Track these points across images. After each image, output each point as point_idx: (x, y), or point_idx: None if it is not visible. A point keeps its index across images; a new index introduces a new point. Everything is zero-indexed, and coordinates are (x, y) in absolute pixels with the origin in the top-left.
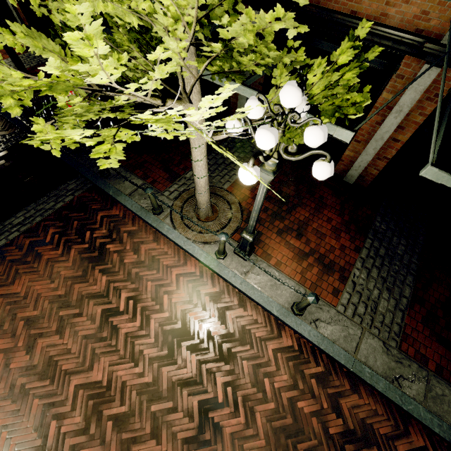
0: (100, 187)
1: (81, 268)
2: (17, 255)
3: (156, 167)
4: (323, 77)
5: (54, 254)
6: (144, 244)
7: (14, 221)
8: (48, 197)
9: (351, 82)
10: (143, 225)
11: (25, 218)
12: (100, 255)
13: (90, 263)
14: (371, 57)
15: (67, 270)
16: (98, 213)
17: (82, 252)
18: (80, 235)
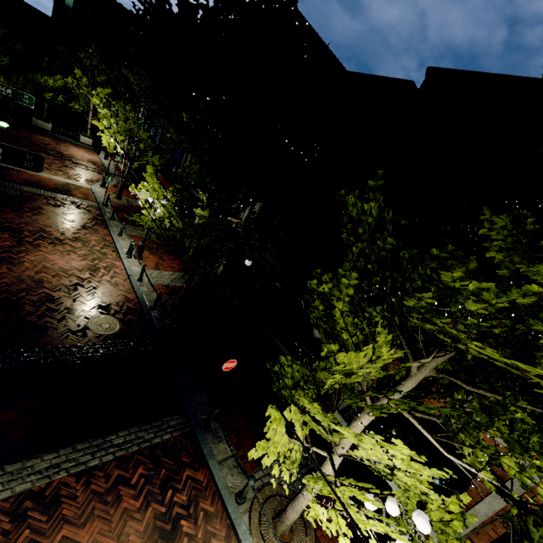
0: (198, 438)
1: (150, 541)
2: (102, 486)
3: (248, 438)
4: (439, 510)
5: (133, 505)
6: (216, 538)
7: (115, 439)
8: (151, 425)
9: (457, 529)
10: (220, 508)
11: (125, 441)
12: (172, 531)
13: (160, 537)
14: (470, 521)
15: (136, 536)
16: (186, 468)
17: (157, 516)
18: (162, 491)
